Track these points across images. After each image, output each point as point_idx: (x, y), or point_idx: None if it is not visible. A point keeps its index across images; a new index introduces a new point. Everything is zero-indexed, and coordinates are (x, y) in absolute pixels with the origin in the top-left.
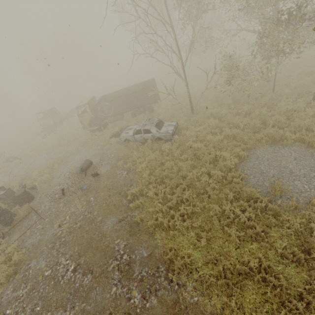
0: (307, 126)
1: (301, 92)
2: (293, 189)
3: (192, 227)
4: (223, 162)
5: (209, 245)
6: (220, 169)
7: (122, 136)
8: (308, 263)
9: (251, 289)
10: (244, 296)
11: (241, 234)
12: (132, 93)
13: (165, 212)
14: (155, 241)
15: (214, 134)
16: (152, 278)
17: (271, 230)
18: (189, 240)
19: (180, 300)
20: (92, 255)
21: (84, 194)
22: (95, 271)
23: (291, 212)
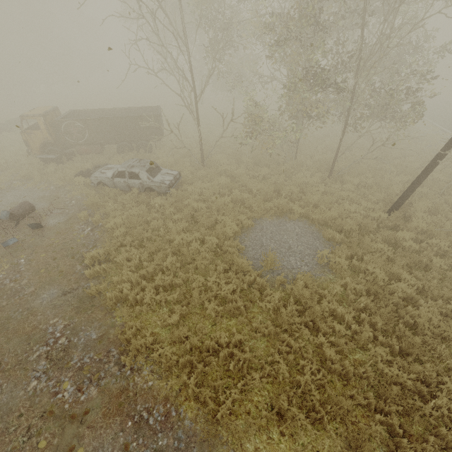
0: (316, 203)
1: (320, 167)
2: (286, 265)
3: (167, 302)
4: (222, 229)
5: (181, 322)
6: (217, 236)
7: (95, 176)
8: (278, 337)
9: (215, 365)
10: (207, 373)
11: (220, 307)
12: (122, 118)
13: (136, 283)
14: (113, 319)
15: (223, 195)
16: (97, 364)
17: (251, 304)
18: (160, 317)
19: (130, 387)
20: (5, 340)
21: (9, 254)
22: (5, 363)
23: (278, 288)
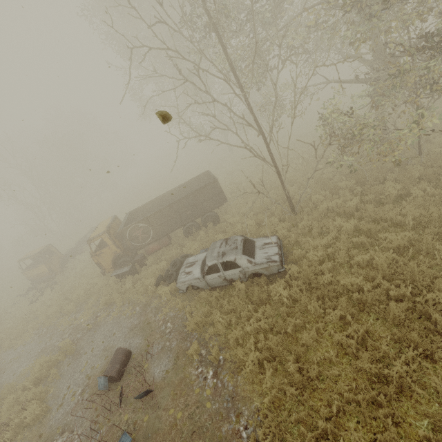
0: None
1: None
2: None
3: None
4: None
5: None
6: None
7: (181, 281)
8: None
9: None
10: None
11: None
12: (181, 199)
13: None
14: None
15: (358, 246)
16: None
17: None
18: None
19: None
20: None
21: None
22: None
23: None
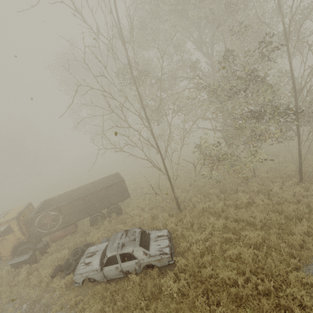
0: None
1: (281, 175)
2: None
3: None
4: None
5: None
6: None
7: (79, 272)
8: None
9: None
10: None
11: None
12: (93, 193)
13: None
14: None
15: (227, 240)
16: None
17: None
18: None
19: None
20: None
21: None
22: None
23: None
